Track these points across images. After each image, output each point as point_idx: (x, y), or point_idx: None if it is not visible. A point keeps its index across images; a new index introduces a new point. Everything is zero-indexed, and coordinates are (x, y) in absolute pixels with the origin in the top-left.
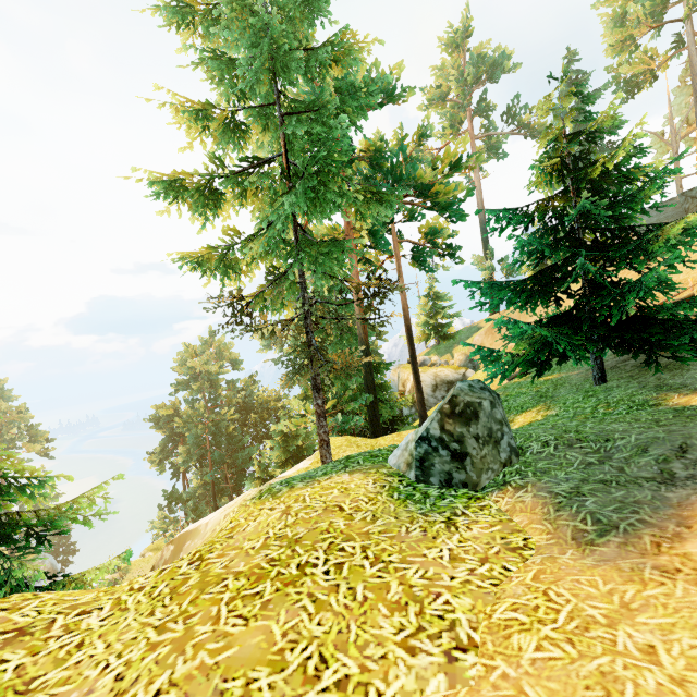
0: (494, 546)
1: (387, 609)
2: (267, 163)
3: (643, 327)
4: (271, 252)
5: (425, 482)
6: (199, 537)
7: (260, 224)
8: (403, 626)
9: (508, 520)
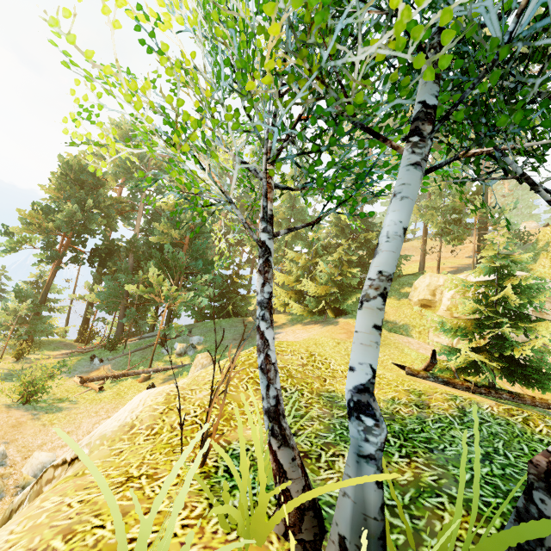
0: None
1: None
2: None
3: None
4: None
5: None
6: None
7: None
8: None
9: None
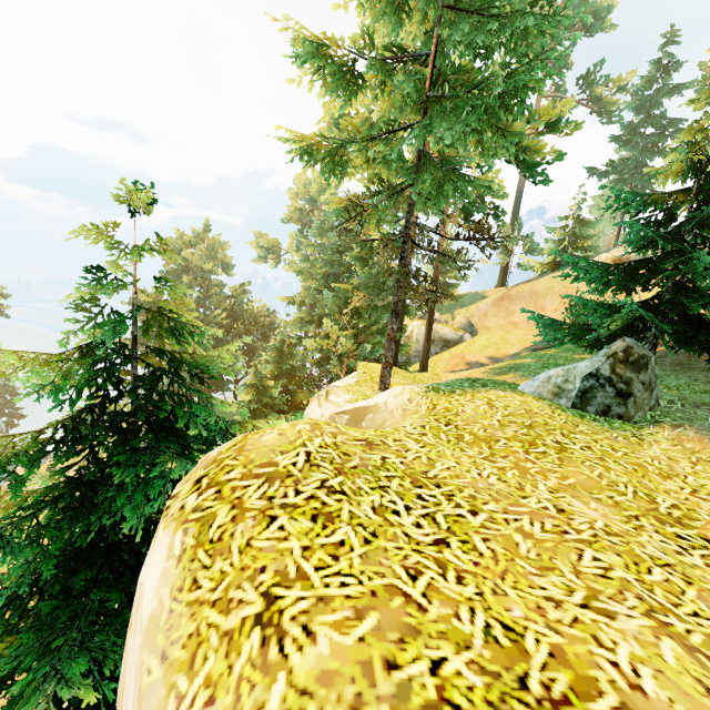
0: (691, 457)
1: (658, 476)
2: (412, 59)
3: (708, 332)
4: (383, 162)
5: (581, 410)
6: (384, 412)
7: (361, 126)
8: (681, 487)
9: (680, 444)
